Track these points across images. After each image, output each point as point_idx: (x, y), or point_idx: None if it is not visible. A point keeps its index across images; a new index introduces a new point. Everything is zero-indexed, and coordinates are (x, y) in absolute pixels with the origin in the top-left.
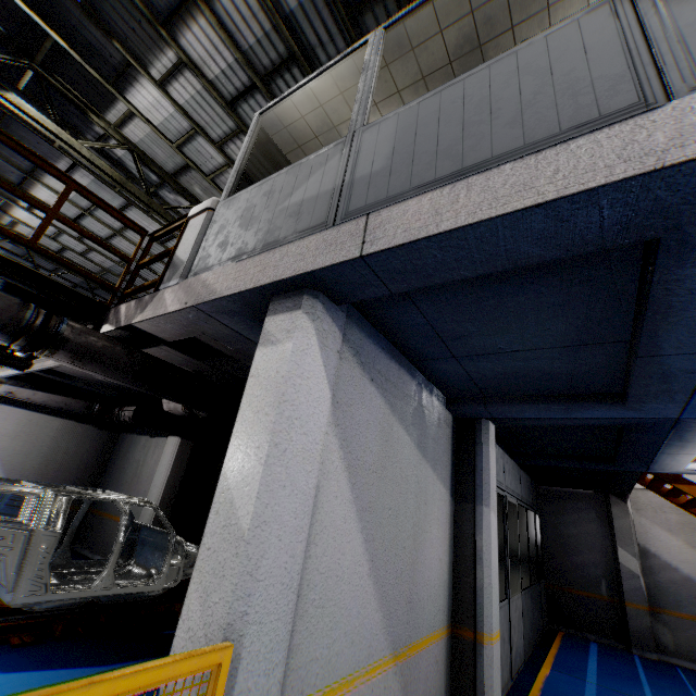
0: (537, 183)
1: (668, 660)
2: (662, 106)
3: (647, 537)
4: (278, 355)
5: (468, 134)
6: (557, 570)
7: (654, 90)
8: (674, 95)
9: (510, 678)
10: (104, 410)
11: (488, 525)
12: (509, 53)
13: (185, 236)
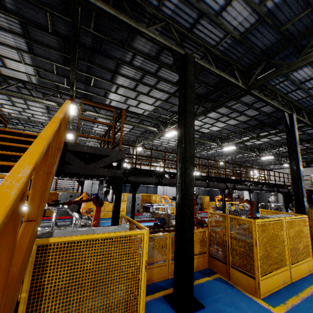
0: None
1: None
2: None
3: None
4: None
5: None
6: None
7: None
8: None
9: None
10: None
11: None
12: None
13: (312, 179)
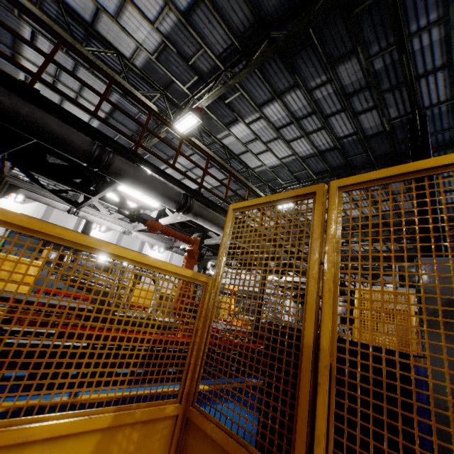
0: None
1: None
2: None
3: None
4: None
5: None
6: None
7: None
8: None
9: None
10: None
11: None
12: None
13: None
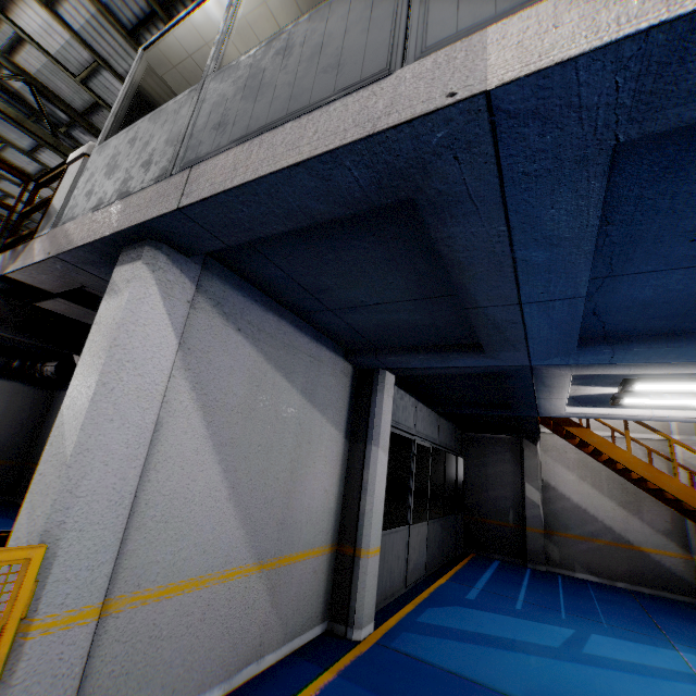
0: (301, 143)
1: (554, 571)
2: (392, 74)
3: (550, 474)
4: (117, 303)
5: (278, 89)
6: (475, 504)
7: (397, 58)
8: (407, 64)
9: (404, 587)
10: (26, 366)
11: (375, 462)
12: (326, 5)
13: (62, 183)
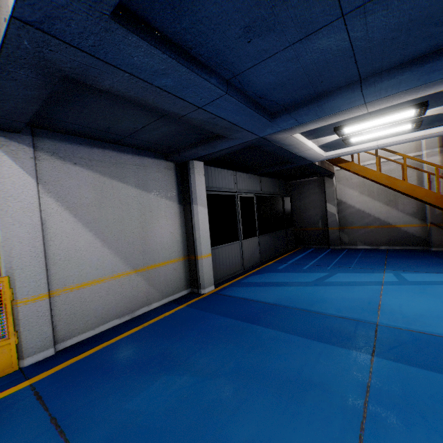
0: None
1: (345, 248)
2: None
3: (342, 194)
4: None
5: None
6: (299, 221)
7: None
8: None
9: (242, 269)
10: None
11: (197, 213)
12: None
13: None
